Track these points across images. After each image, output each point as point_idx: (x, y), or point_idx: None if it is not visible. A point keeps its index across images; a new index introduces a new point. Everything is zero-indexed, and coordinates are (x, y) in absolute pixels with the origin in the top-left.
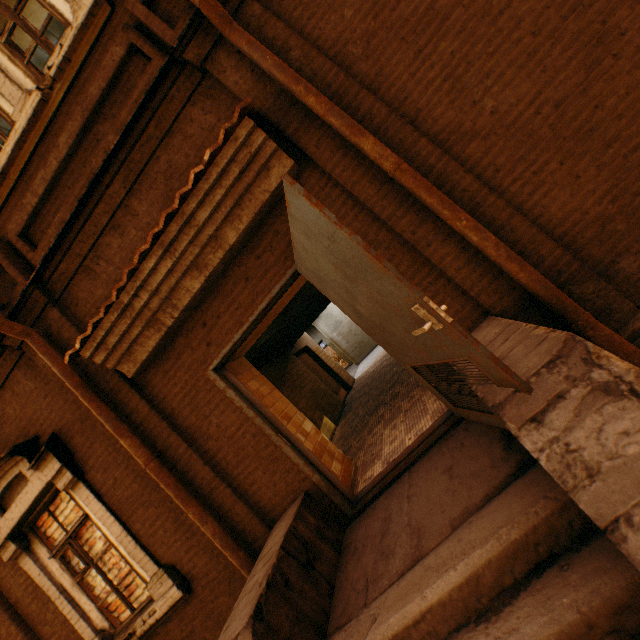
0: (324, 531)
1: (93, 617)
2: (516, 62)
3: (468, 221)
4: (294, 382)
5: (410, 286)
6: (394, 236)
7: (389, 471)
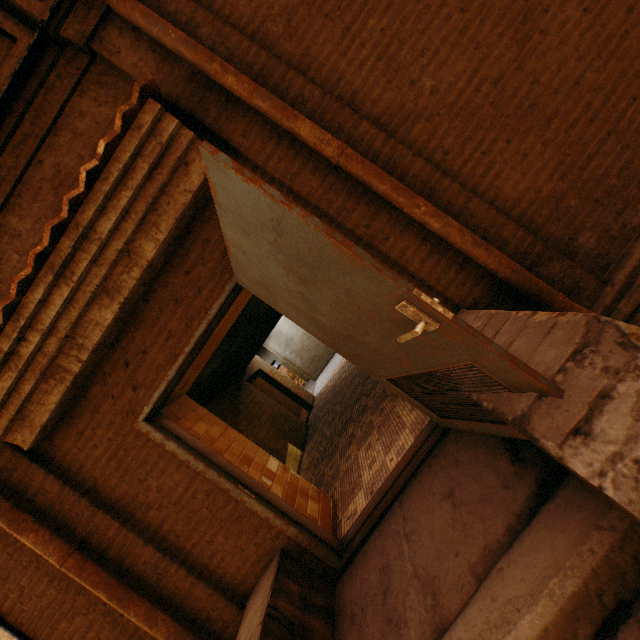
0: (311, 598)
1: None
2: (449, 39)
3: (427, 207)
4: (250, 411)
5: (393, 277)
6: (346, 233)
7: (376, 504)
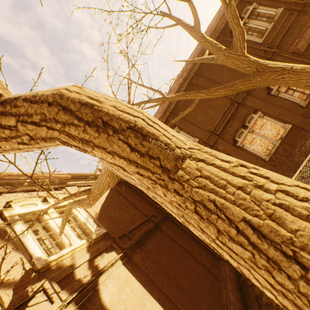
0: None
1: (297, 100)
2: None
3: None
4: None
5: None
6: None
7: None
